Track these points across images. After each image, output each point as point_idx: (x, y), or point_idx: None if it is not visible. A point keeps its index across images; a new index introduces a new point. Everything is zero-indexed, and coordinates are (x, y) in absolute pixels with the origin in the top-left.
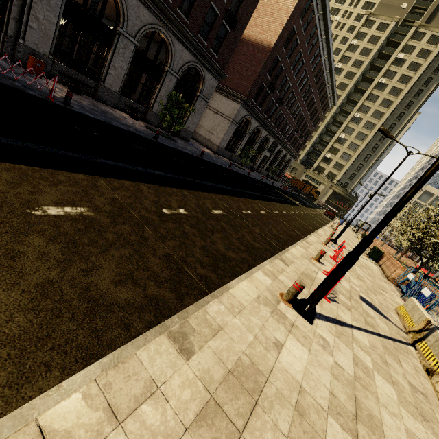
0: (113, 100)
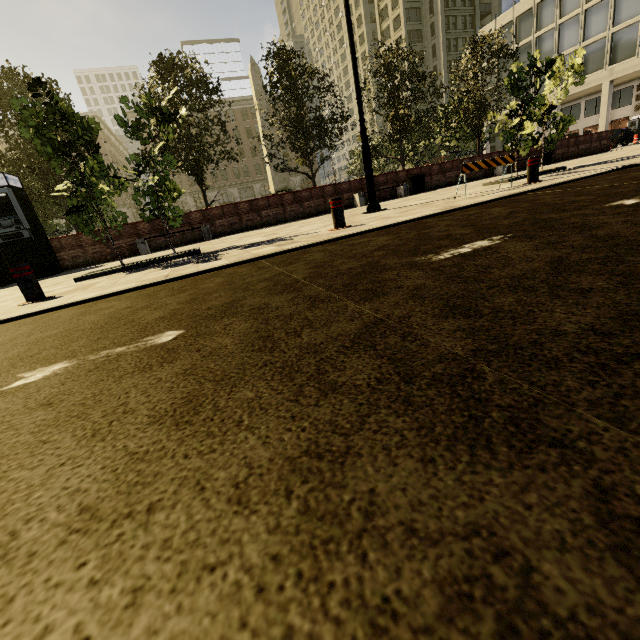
0: None
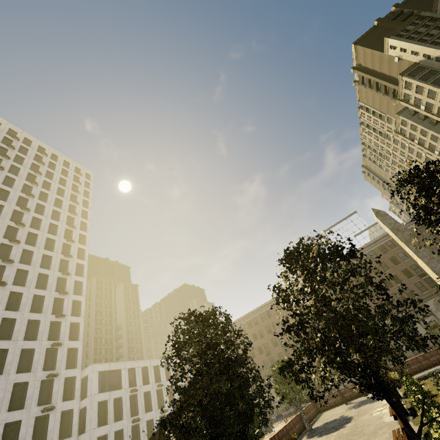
0: None
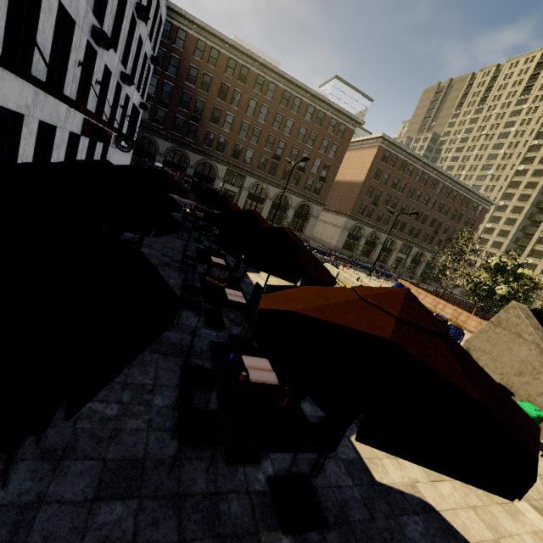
0: None
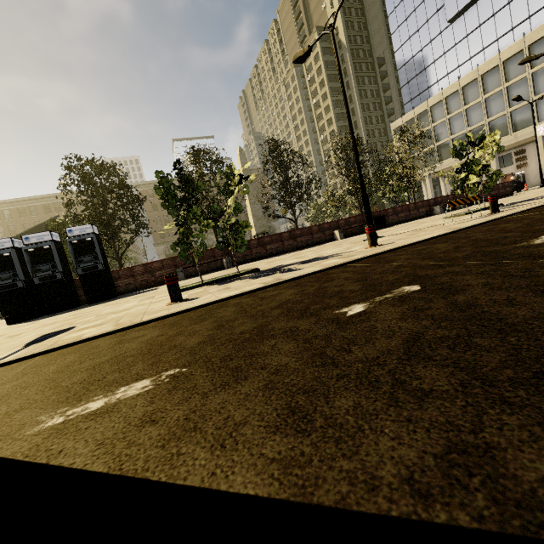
0: None
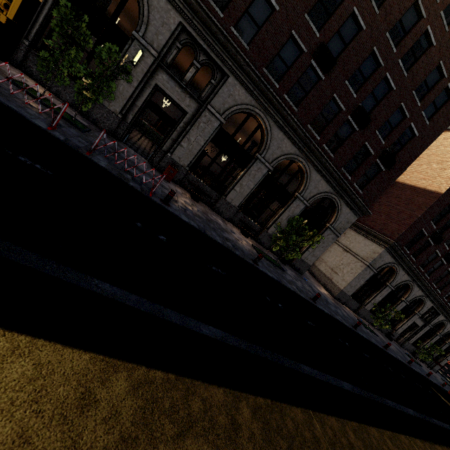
0: (229, 213)
